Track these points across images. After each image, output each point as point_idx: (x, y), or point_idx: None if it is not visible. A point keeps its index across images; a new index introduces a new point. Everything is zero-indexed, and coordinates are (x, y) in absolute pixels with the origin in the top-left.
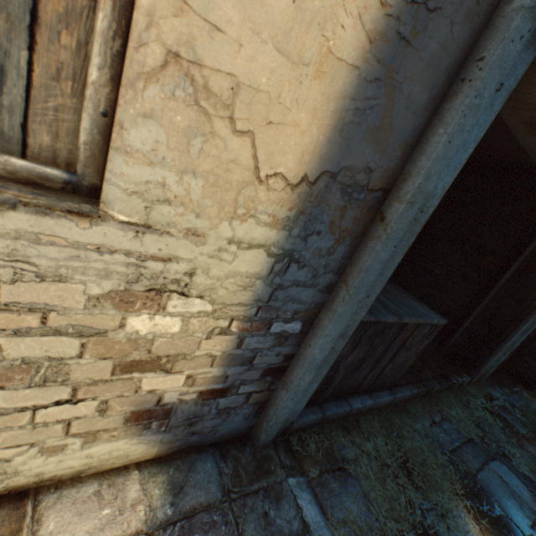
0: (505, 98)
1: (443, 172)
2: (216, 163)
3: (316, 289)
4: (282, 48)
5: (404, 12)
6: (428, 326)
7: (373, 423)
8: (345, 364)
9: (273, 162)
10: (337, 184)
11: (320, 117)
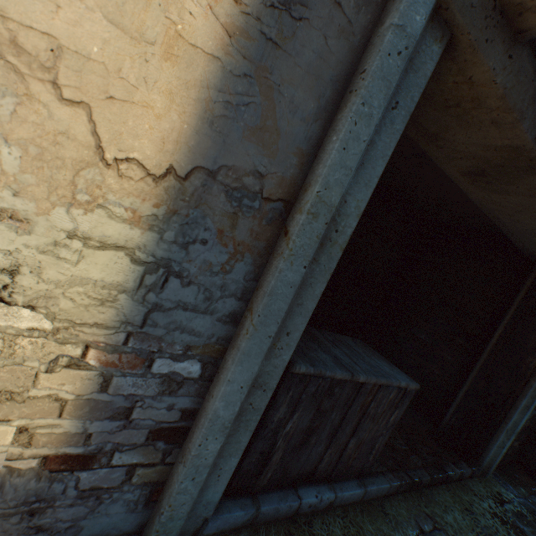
0: (406, 118)
1: (348, 183)
2: (39, 132)
3: (215, 317)
4: (116, 21)
5: (264, 14)
6: (394, 389)
7: (334, 528)
8: (284, 434)
9: (123, 143)
10: (220, 185)
11: (180, 103)
